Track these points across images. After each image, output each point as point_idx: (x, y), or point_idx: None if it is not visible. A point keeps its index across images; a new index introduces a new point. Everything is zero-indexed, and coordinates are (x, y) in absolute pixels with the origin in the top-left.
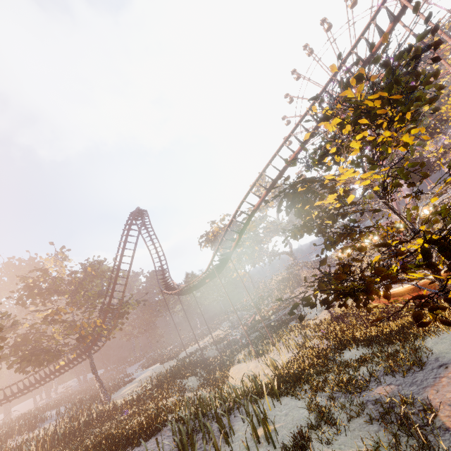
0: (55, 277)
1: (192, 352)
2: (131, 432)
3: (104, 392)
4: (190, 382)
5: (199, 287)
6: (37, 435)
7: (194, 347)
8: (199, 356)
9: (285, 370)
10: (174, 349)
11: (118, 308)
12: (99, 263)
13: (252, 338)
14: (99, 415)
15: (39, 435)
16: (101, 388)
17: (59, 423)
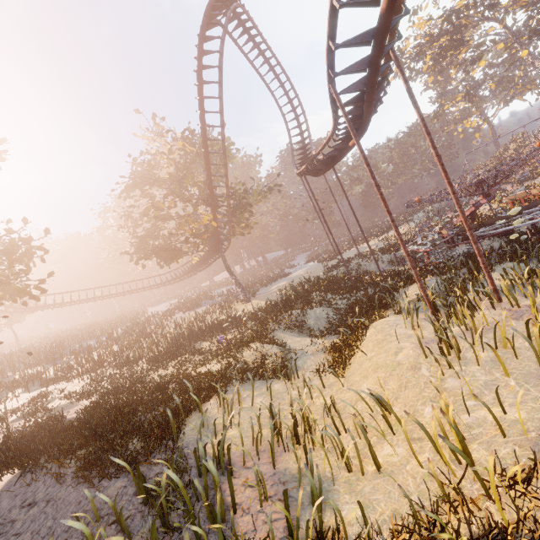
0: (143, 162)
1: (349, 259)
2: (126, 430)
3: (242, 291)
4: (311, 318)
5: (338, 160)
6: (164, 329)
7: (361, 248)
8: (356, 268)
9: (498, 521)
10: (343, 243)
11: (227, 200)
12: (192, 134)
13: (453, 255)
14: (215, 323)
15: (163, 331)
16: (238, 287)
17: (197, 315)
